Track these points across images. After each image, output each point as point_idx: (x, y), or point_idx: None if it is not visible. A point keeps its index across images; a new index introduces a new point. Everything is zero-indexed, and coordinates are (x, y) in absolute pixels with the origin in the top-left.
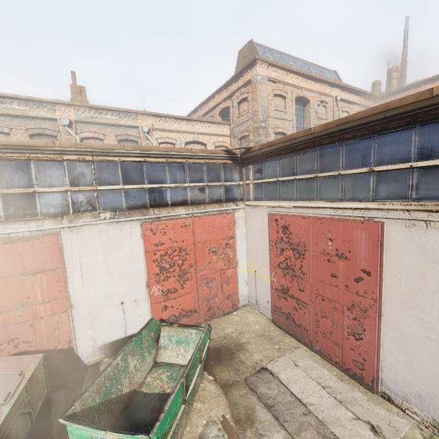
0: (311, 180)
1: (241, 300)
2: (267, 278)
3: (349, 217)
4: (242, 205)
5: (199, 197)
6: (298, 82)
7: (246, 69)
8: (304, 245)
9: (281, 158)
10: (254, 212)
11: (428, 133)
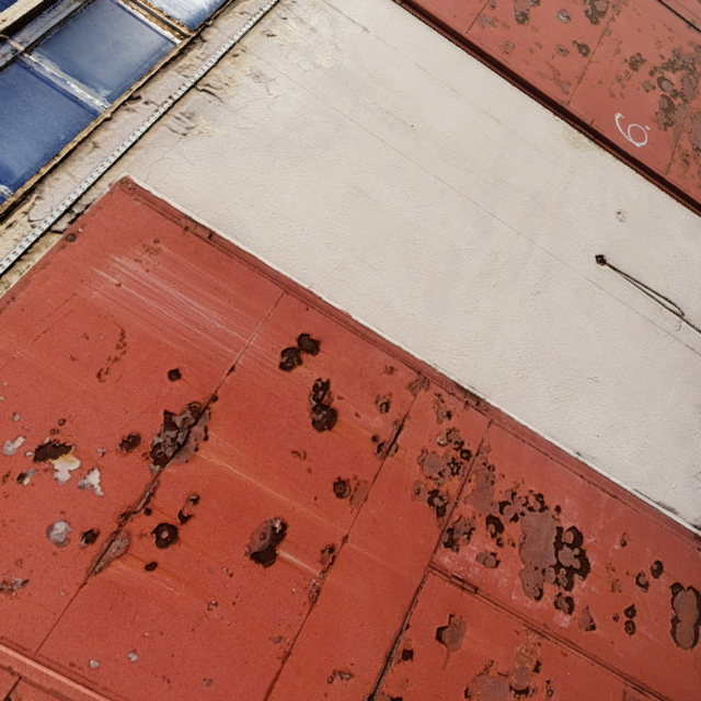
0: None
1: None
2: None
3: (3, 287)
4: None
5: None
6: None
7: None
8: None
9: None
10: None
11: None
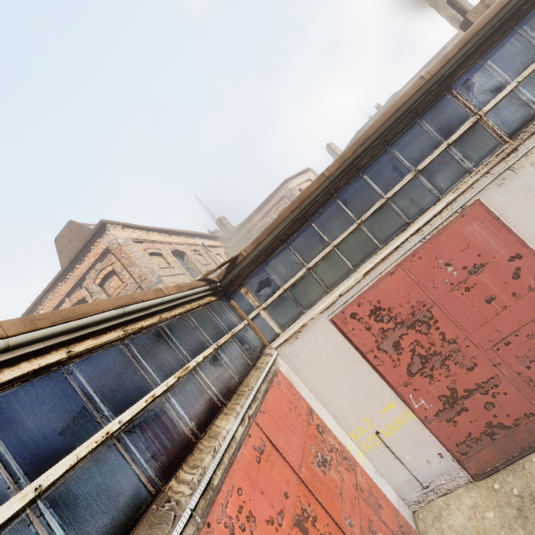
0: (358, 231)
1: (405, 517)
2: (407, 418)
3: (442, 225)
4: (273, 351)
5: (224, 375)
6: (164, 238)
7: (93, 240)
8: (421, 304)
9: (292, 240)
10: (303, 341)
11: (435, 116)
